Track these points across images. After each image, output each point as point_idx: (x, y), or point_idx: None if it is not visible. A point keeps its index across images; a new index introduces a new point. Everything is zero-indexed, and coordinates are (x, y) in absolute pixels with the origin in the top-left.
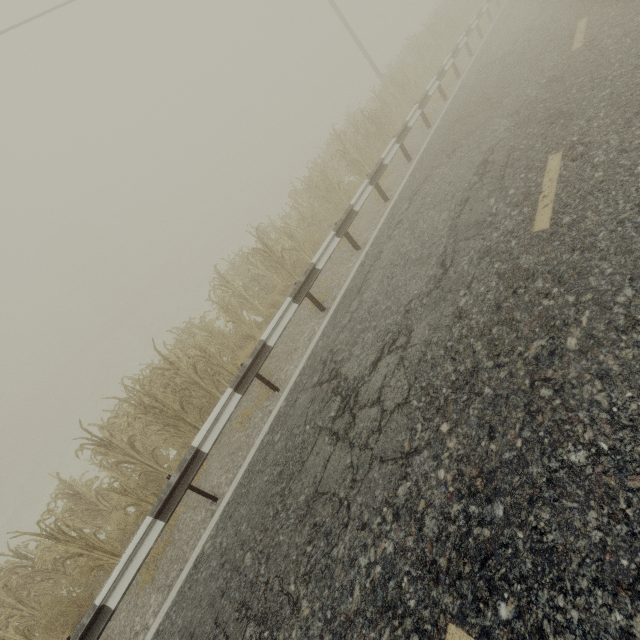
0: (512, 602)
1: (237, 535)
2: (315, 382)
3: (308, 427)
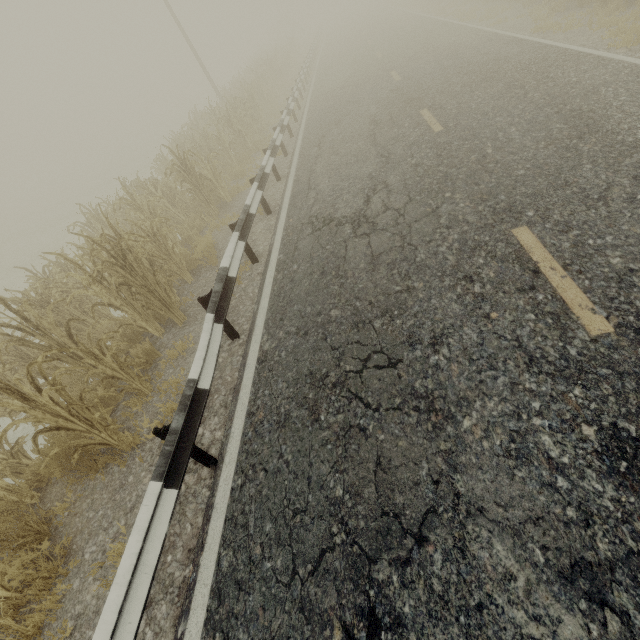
0: (531, 210)
1: (305, 316)
2: (310, 232)
3: (329, 246)
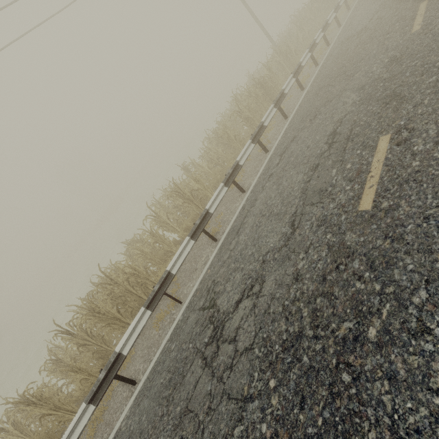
0: None
1: (139, 423)
2: (200, 306)
3: (191, 345)
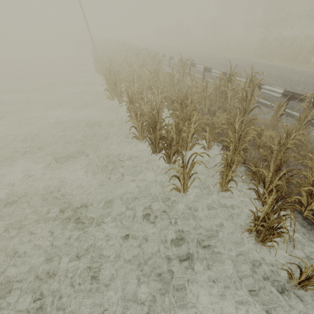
0: None
1: None
2: (262, 92)
3: None
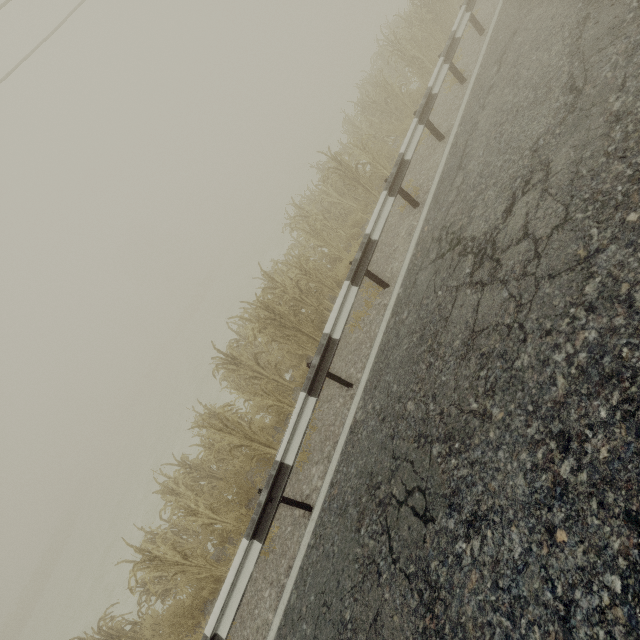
0: None
1: (390, 396)
2: (433, 258)
3: (440, 292)
